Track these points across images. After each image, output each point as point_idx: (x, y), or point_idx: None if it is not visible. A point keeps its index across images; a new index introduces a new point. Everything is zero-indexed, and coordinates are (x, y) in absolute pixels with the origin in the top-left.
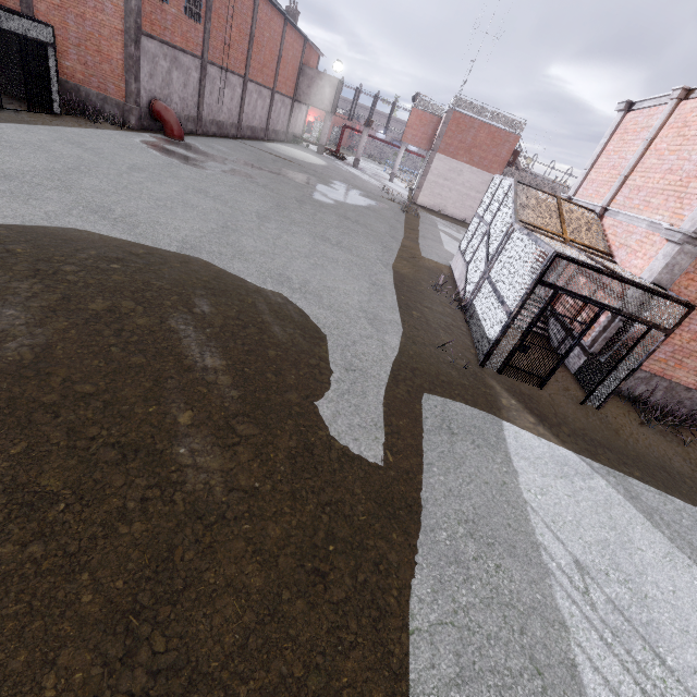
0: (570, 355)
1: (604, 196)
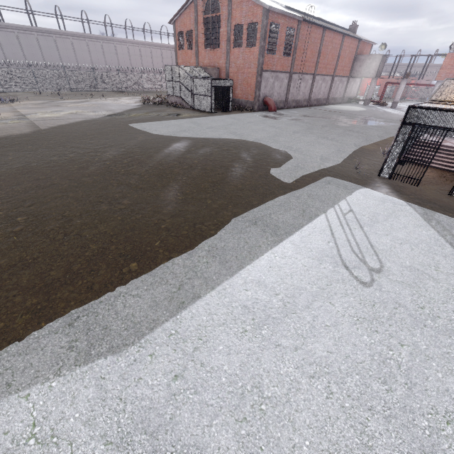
0: None
1: None
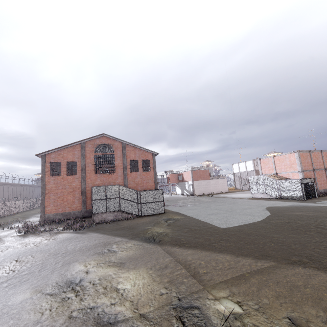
0: None
1: (272, 172)
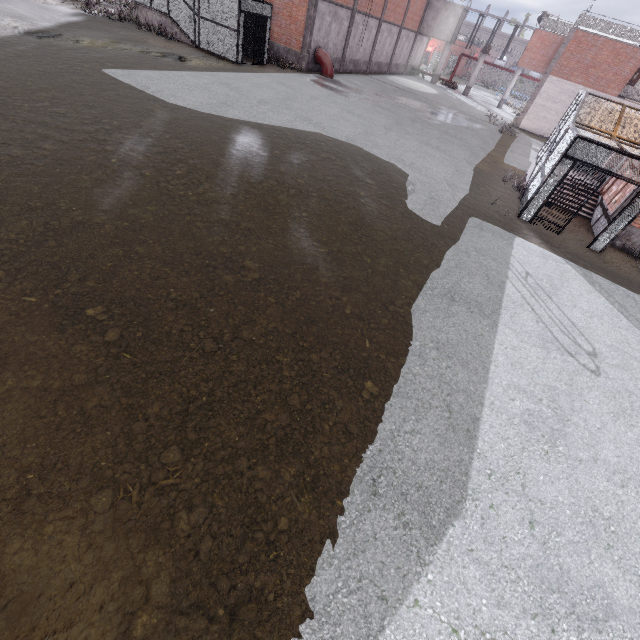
0: (598, 226)
1: None
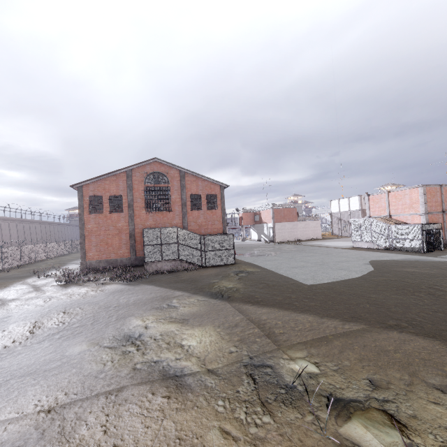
0: None
1: (384, 213)
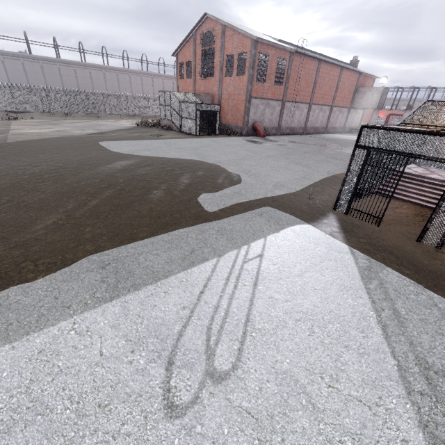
0: None
1: None
